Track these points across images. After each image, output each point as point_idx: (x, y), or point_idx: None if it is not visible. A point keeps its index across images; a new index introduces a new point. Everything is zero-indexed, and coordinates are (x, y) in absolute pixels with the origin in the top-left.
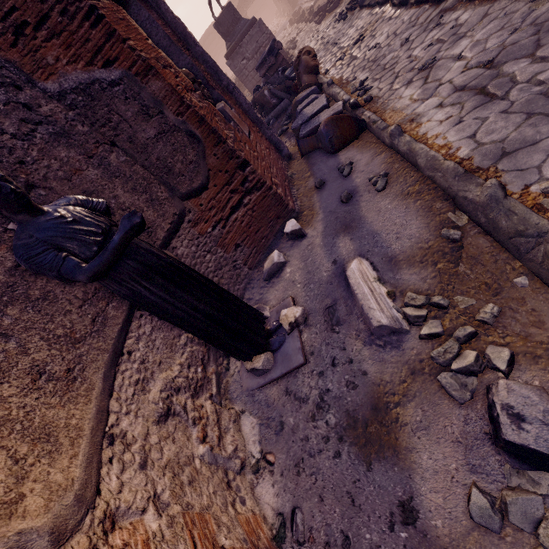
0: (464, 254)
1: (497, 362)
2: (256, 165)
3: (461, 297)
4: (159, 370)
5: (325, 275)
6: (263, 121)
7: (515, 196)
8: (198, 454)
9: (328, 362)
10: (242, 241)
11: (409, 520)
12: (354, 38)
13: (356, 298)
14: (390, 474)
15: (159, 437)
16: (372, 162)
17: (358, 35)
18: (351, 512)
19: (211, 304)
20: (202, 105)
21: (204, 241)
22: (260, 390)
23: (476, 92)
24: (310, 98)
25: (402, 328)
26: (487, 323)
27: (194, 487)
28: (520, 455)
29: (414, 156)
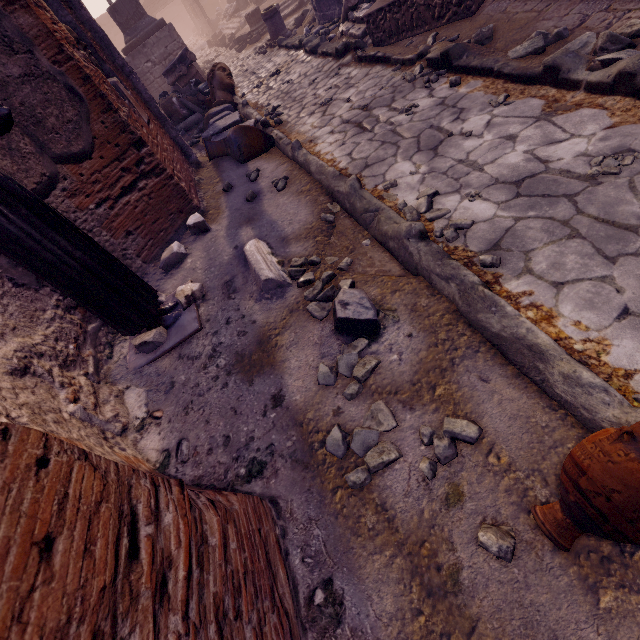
0: (335, 230)
1: (344, 287)
2: (154, 149)
3: (330, 257)
4: (12, 334)
5: (226, 259)
6: (168, 119)
7: (369, 192)
8: (67, 410)
9: (223, 323)
10: (135, 229)
11: (278, 404)
12: (272, 71)
13: (251, 266)
14: (267, 382)
15: (13, 385)
16: (277, 170)
17: (275, 70)
18: (233, 420)
19: (91, 257)
20: (88, 65)
21: (84, 218)
22: (150, 365)
23: (356, 125)
24: (224, 113)
25: (286, 281)
26: (343, 270)
27: (61, 426)
28: (347, 331)
29: (309, 165)
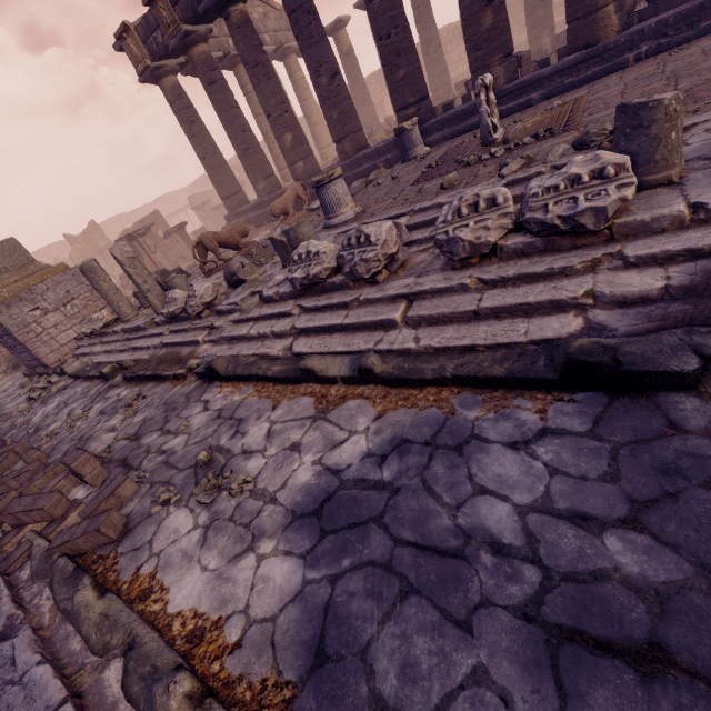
0: None
1: None
2: None
3: None
4: None
5: None
6: None
7: None
8: None
9: None
10: None
11: None
12: None
13: None
14: None
15: None
16: None
17: None
18: None
19: None
20: None
21: None
22: None
23: None
24: None
25: None
26: None
27: None
28: None
29: None
